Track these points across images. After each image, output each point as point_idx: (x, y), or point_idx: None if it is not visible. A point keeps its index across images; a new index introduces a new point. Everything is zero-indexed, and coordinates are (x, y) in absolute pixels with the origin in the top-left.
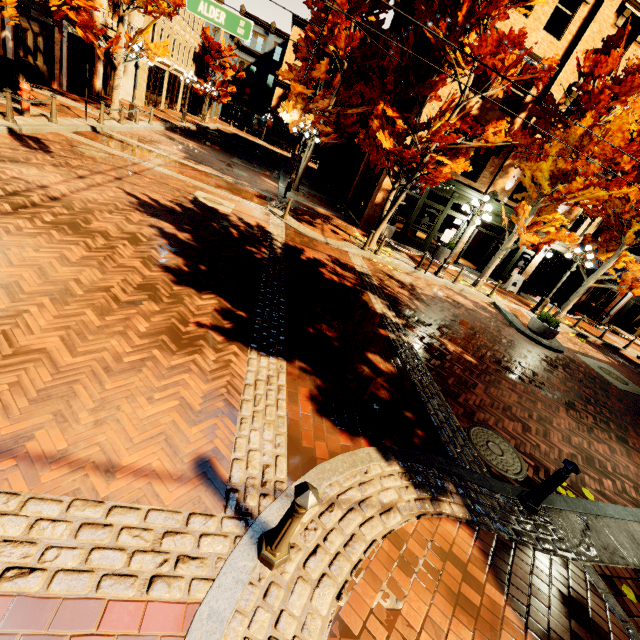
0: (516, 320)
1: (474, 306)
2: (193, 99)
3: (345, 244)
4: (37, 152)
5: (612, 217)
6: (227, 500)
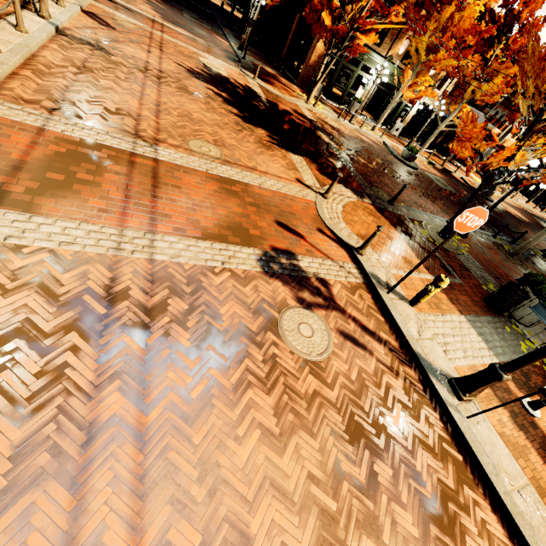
0: (395, 152)
1: (372, 143)
2: None
3: (295, 99)
4: (111, 30)
5: (462, 78)
6: (309, 188)
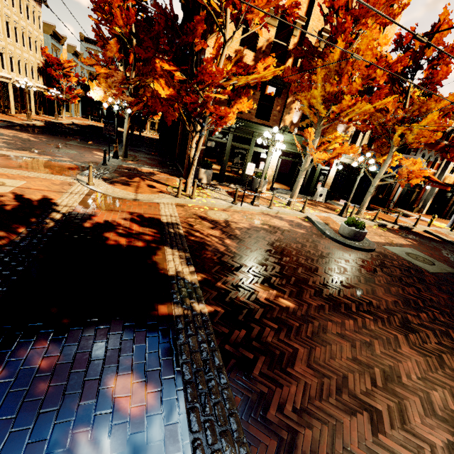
0: (328, 229)
1: (290, 225)
2: (48, 104)
3: (158, 196)
4: None
5: (378, 128)
6: None
